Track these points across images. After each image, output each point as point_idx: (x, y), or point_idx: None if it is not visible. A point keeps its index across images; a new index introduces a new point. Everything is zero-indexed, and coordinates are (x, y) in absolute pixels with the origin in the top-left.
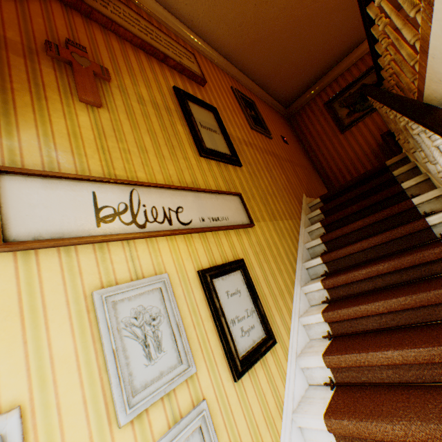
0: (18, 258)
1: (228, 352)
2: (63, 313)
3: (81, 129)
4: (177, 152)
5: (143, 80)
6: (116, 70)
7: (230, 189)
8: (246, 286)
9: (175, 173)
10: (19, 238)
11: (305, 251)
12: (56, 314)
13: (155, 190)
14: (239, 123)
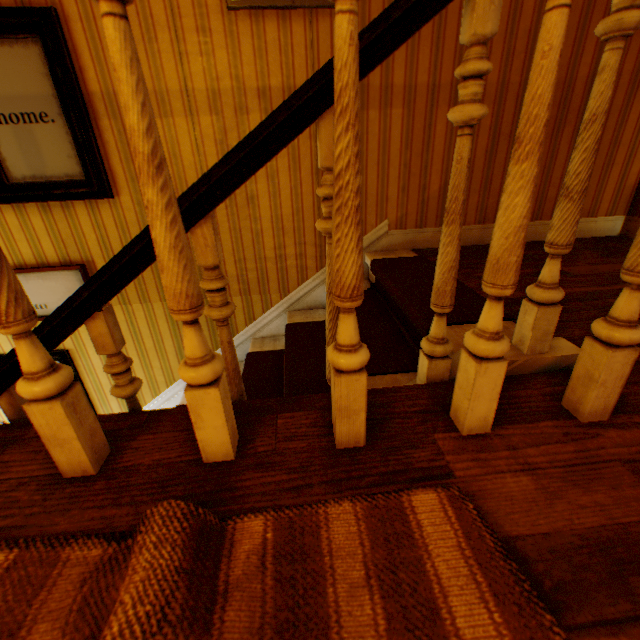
0: None
1: None
2: None
3: None
4: None
5: None
6: None
7: (69, 255)
8: None
9: None
10: None
11: (247, 348)
12: None
13: None
14: (166, 10)
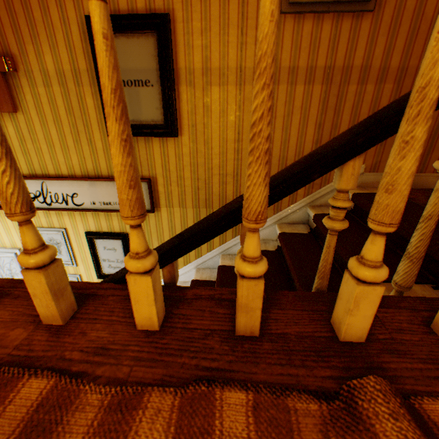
0: None
1: (95, 269)
2: None
3: (12, 139)
4: (83, 139)
5: (48, 36)
6: (20, 44)
7: (142, 172)
8: (123, 249)
9: (78, 163)
10: None
11: None
12: None
13: (58, 182)
14: (238, 14)
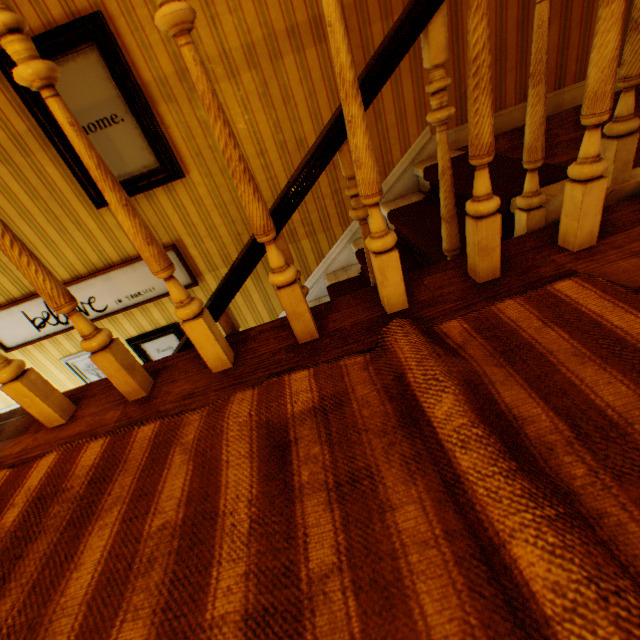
0: (21, 350)
1: None
2: (54, 367)
3: None
4: (67, 225)
5: None
6: None
7: (161, 240)
8: None
9: (76, 258)
10: (12, 346)
11: (322, 285)
12: (51, 367)
13: None
14: None
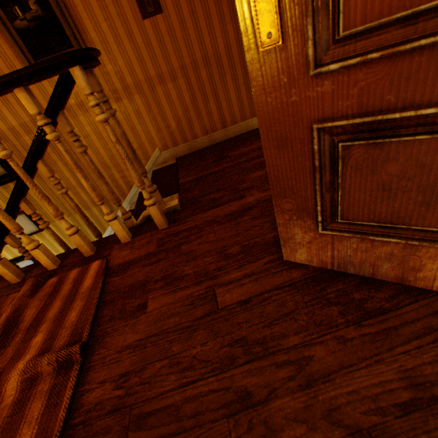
0: None
1: None
2: None
3: None
4: None
5: None
6: None
7: None
8: None
9: None
10: None
11: None
12: None
13: None
14: None
